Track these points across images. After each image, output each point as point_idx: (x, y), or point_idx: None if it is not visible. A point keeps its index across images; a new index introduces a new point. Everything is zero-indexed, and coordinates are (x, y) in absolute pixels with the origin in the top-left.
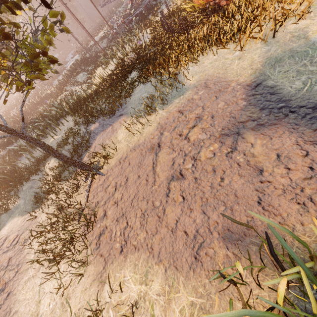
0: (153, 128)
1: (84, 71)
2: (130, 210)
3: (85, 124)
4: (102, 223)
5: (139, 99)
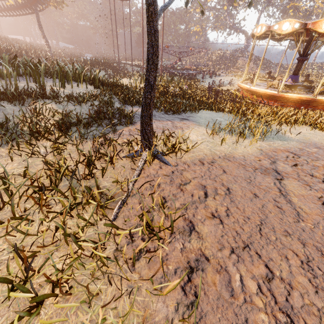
0: (254, 151)
1: (106, 72)
2: (263, 243)
3: (121, 101)
4: (190, 242)
5: (214, 119)
